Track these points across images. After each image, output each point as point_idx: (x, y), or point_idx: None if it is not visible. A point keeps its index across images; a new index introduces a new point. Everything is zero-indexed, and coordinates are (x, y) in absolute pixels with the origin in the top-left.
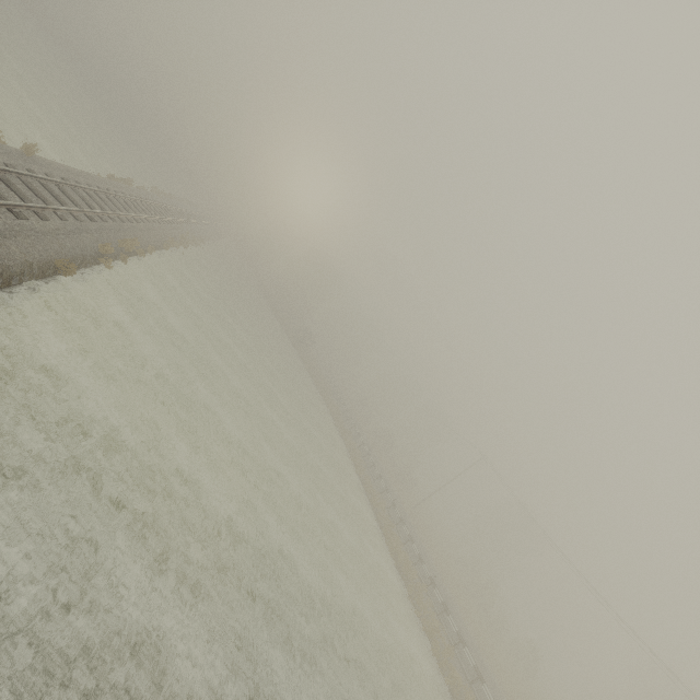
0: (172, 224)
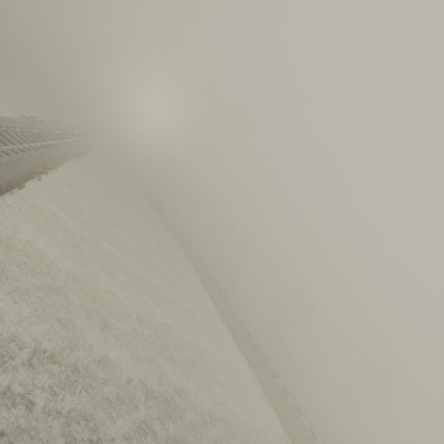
0: (68, 144)
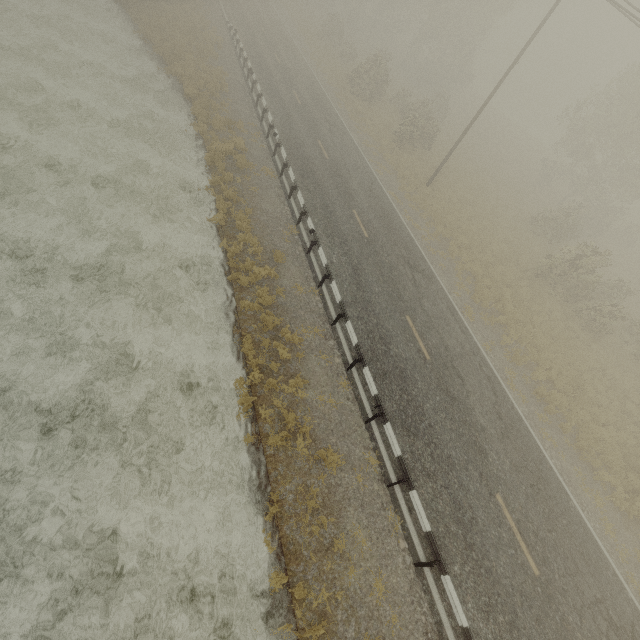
0: None
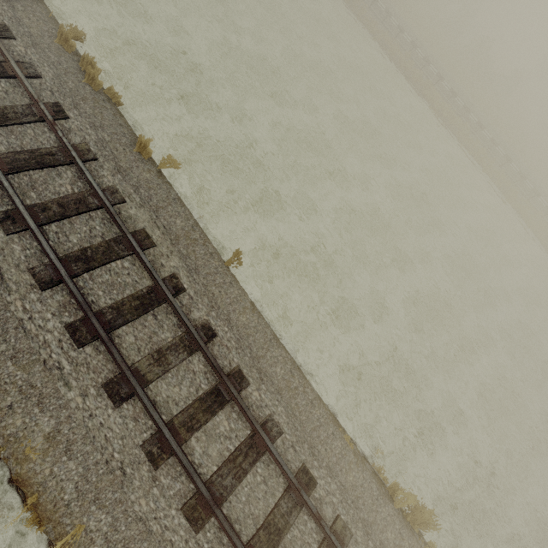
0: None
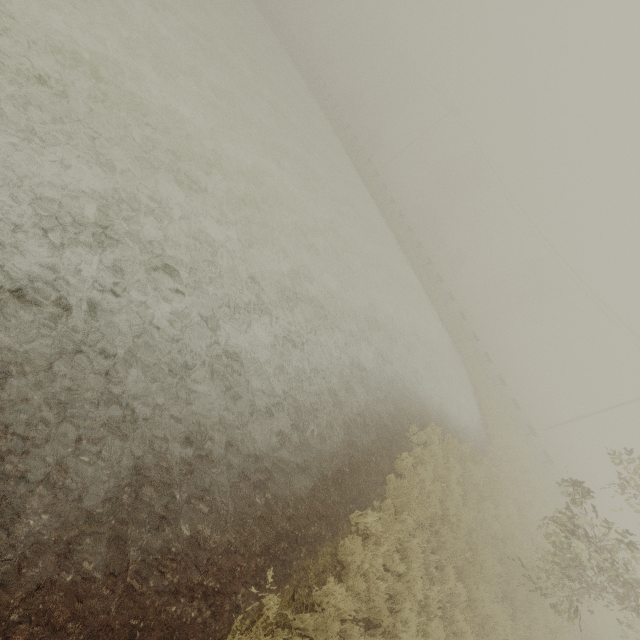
0: None
